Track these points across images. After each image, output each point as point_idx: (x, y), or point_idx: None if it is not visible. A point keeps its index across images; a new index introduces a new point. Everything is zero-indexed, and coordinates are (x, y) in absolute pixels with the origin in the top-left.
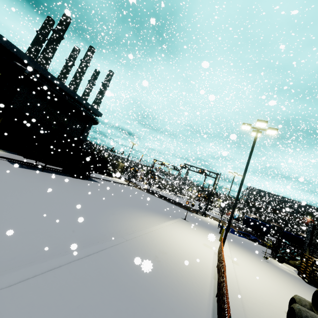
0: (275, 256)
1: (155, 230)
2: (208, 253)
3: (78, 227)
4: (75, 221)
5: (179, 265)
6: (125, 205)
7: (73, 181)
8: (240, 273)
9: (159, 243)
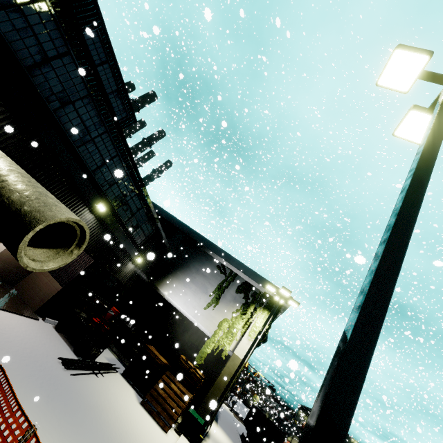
0: None
1: None
2: None
3: None
4: None
5: None
6: None
7: None
8: None
9: None
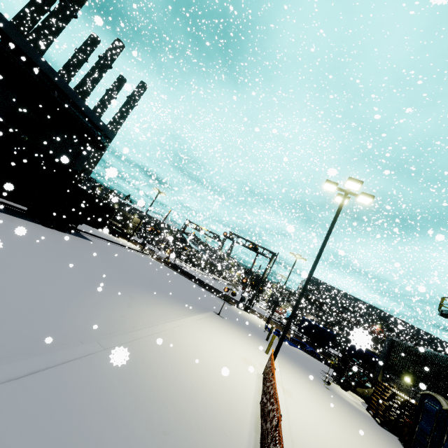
0: (339, 380)
1: (166, 330)
2: (249, 375)
3: (6, 314)
4: (6, 303)
5: (197, 402)
6: (126, 282)
7: (42, 231)
8: (294, 413)
9: (168, 356)
